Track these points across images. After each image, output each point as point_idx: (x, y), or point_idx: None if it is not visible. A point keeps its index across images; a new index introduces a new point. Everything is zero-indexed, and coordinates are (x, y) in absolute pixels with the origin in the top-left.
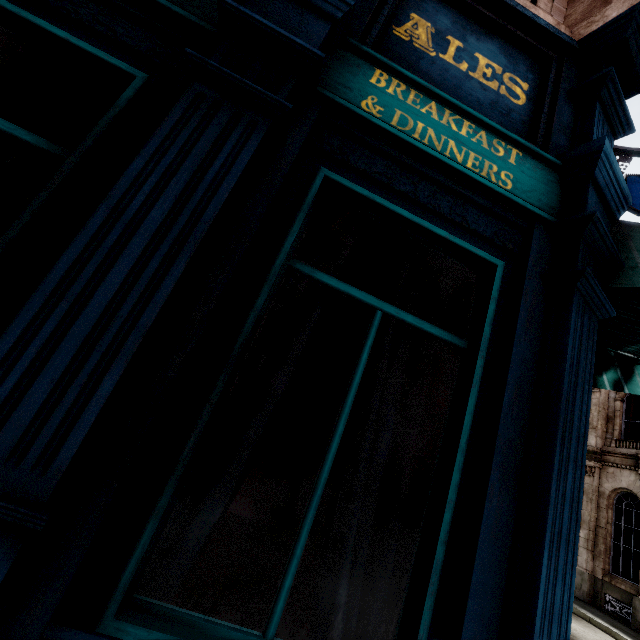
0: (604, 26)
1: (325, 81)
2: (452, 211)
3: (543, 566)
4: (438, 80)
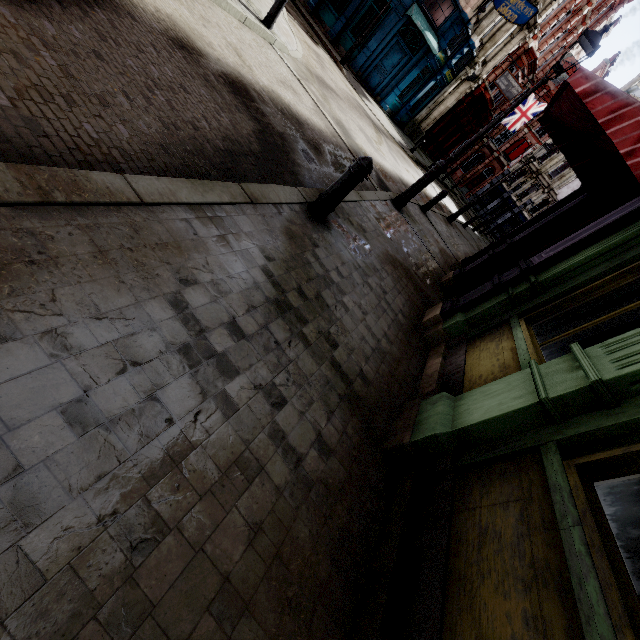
0: None
1: None
2: None
3: (372, 39)
4: None
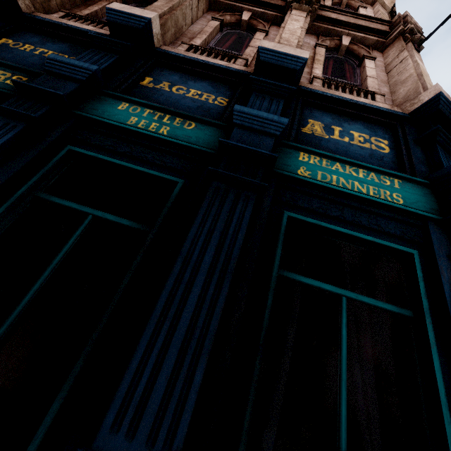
0: (422, 105)
1: (275, 164)
2: (369, 222)
3: None
4: (334, 149)
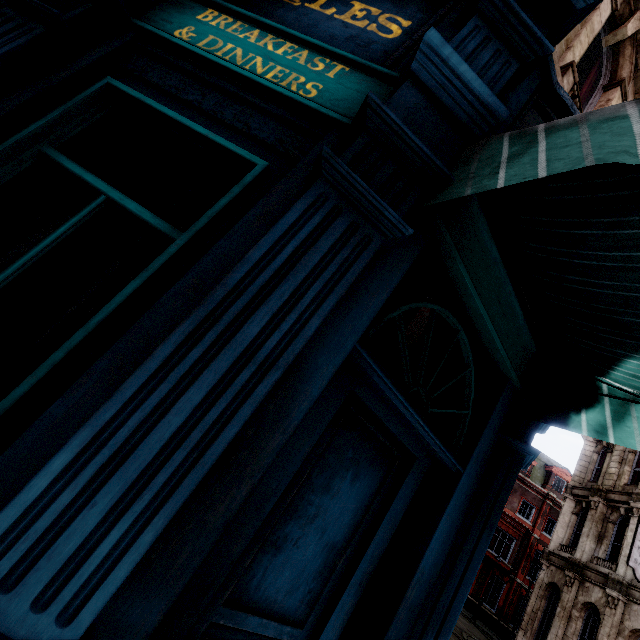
0: None
1: (150, 18)
2: (236, 118)
3: (46, 469)
4: (291, 22)
